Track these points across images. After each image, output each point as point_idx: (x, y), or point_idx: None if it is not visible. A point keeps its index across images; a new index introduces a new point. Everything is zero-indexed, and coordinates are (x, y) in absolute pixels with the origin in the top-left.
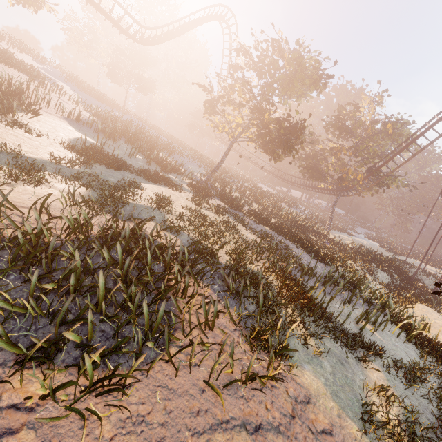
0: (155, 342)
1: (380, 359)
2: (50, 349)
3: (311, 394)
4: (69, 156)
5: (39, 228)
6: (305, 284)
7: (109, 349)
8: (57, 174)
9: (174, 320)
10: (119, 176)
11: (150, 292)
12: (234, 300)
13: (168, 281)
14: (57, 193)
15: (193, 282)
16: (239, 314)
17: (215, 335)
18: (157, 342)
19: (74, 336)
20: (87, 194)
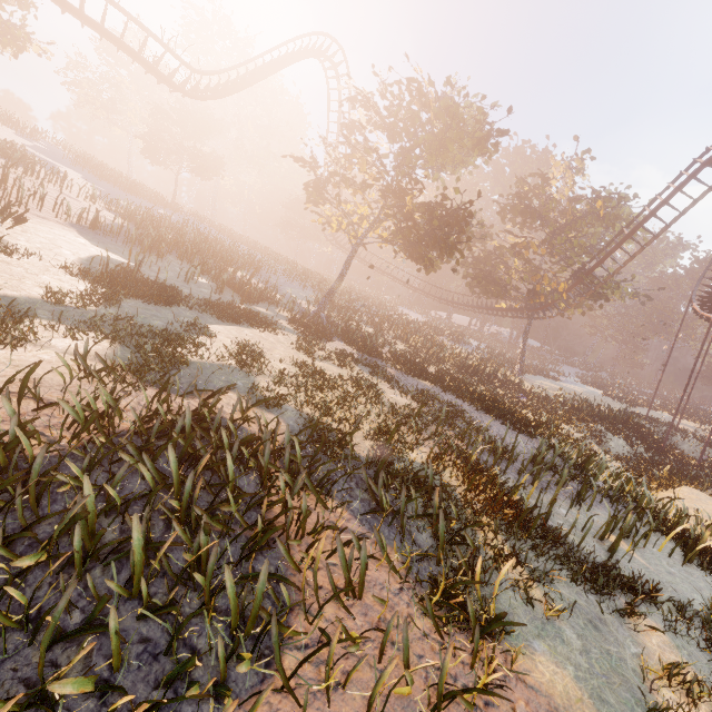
0: (254, 648)
1: (655, 606)
2: (27, 710)
3: (558, 706)
4: (79, 288)
5: (13, 434)
6: (503, 476)
7: (156, 700)
8: (56, 322)
9: (287, 596)
10: (170, 316)
11: (237, 536)
12: (391, 526)
13: (268, 509)
14: (56, 357)
15: (314, 500)
16: (405, 555)
17: (367, 609)
18: (258, 645)
19: (78, 682)
20: (112, 353)
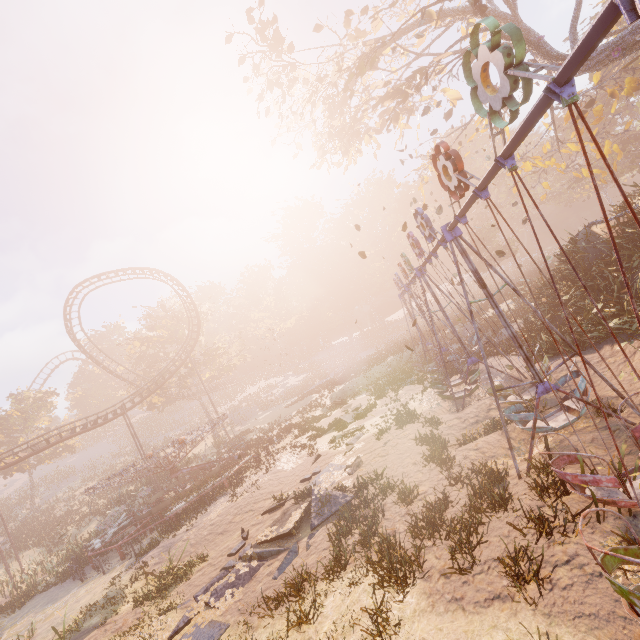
0: None
1: None
2: None
3: None
4: None
5: None
6: None
7: None
8: None
9: None
10: None
11: None
12: None
13: None
14: None
15: None
16: None
17: None
18: None
19: None
20: None
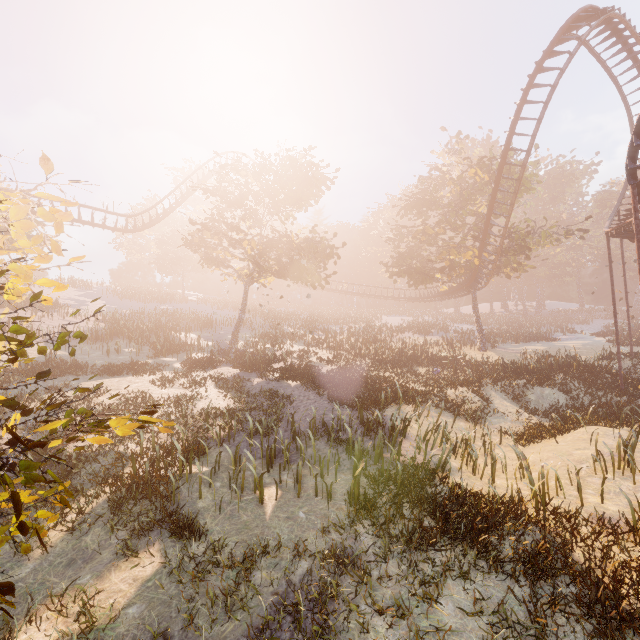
0: None
1: (190, 546)
2: None
3: None
4: None
5: None
6: (224, 452)
7: None
8: None
9: None
10: (52, 383)
11: None
12: None
13: None
14: None
15: None
16: None
17: None
18: None
19: None
20: None
